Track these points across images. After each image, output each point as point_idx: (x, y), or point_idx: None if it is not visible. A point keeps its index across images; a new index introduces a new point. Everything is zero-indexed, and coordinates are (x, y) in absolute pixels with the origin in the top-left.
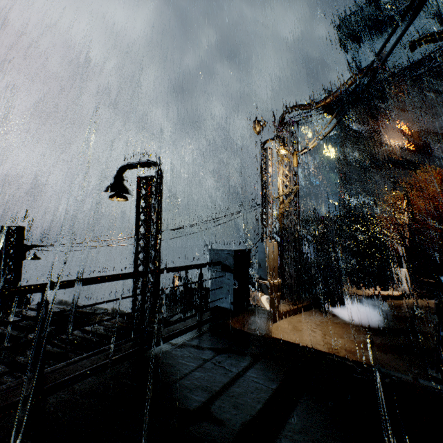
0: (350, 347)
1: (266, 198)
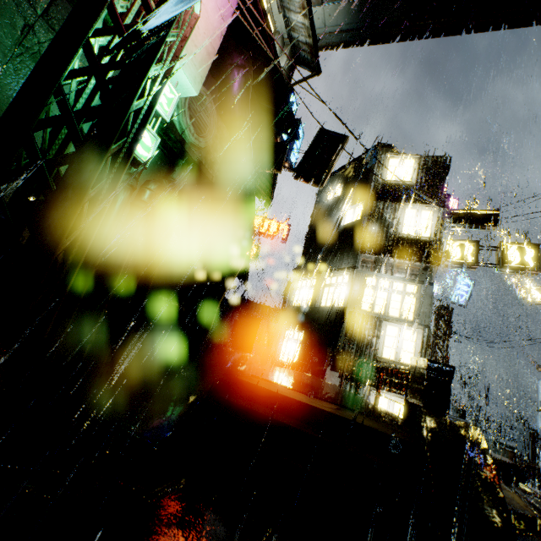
0: None
1: None
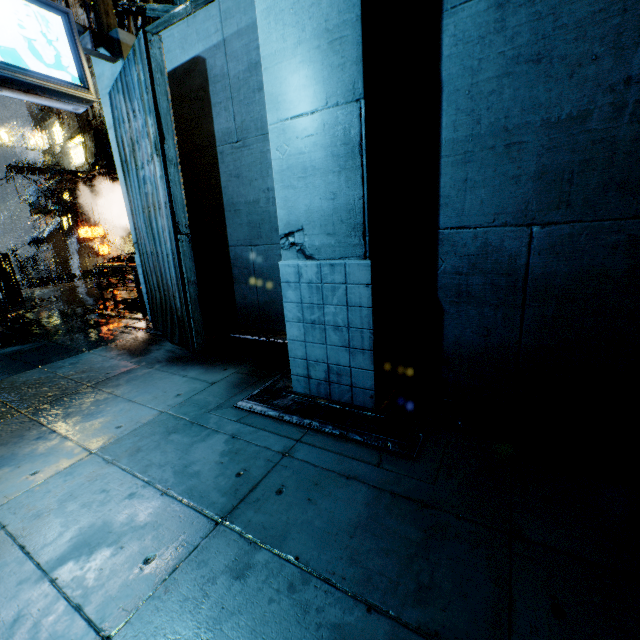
0: None
1: None
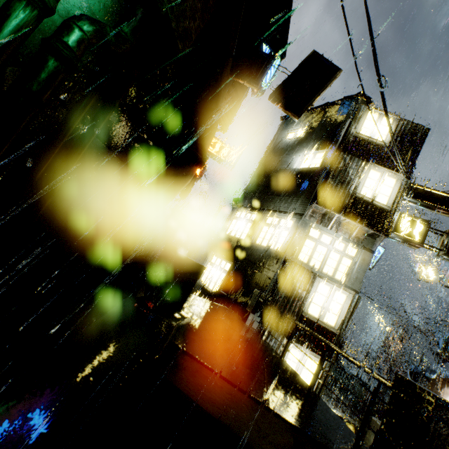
0: None
1: (389, 353)
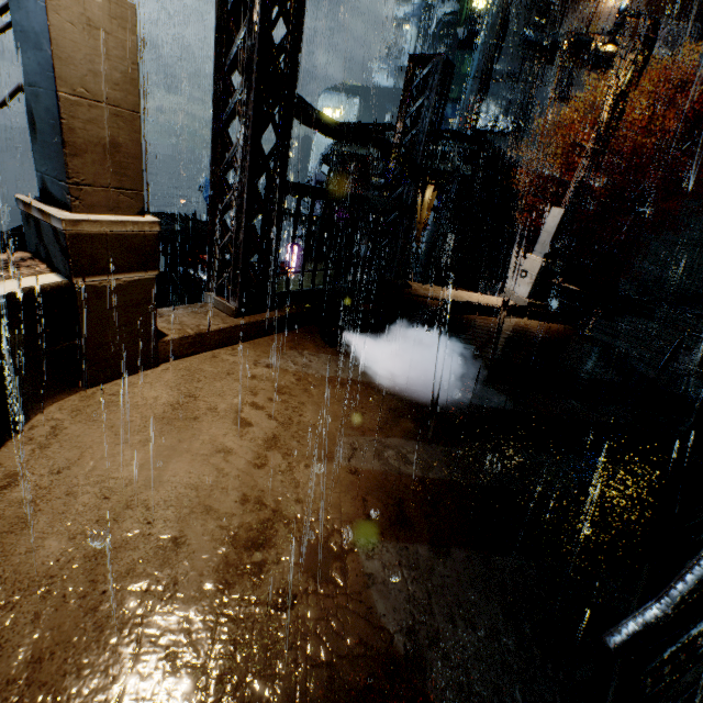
0: (330, 523)
1: None
